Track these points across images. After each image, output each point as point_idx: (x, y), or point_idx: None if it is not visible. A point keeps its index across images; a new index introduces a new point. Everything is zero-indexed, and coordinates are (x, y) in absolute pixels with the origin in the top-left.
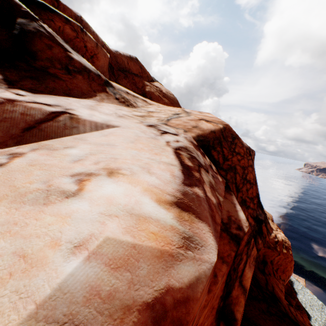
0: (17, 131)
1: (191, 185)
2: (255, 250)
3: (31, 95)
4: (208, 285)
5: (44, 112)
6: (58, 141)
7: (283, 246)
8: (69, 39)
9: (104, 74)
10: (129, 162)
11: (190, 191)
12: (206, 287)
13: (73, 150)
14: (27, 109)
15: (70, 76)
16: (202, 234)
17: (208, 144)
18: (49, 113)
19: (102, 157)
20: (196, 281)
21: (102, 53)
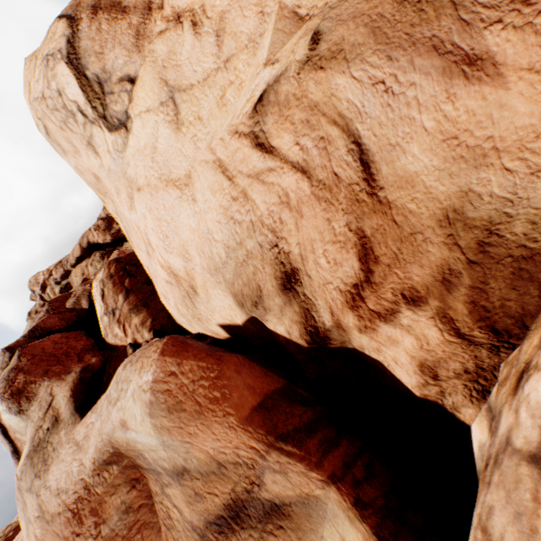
0: None
1: None
2: None
3: None
4: None
5: None
6: None
7: None
8: None
9: None
10: None
11: None
12: None
13: None
14: None
15: None
16: None
17: None
18: None
19: None
20: None
21: None
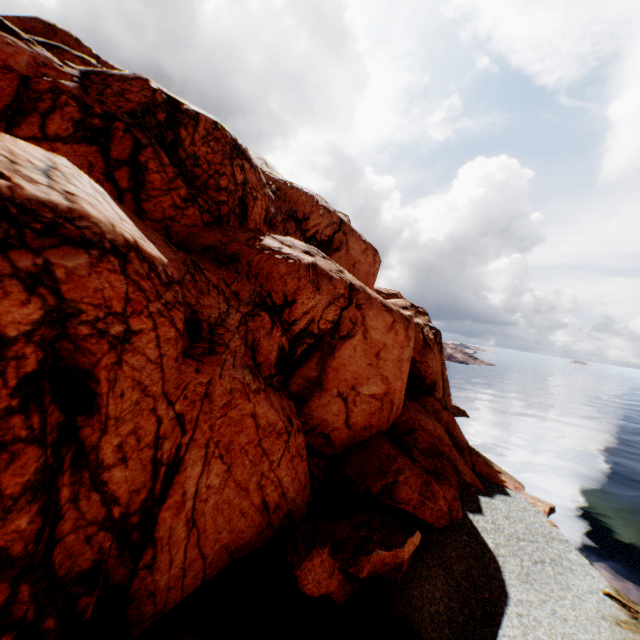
0: None
1: None
2: (77, 114)
3: None
4: None
5: None
6: None
7: (282, 255)
8: None
9: None
10: None
11: None
12: None
13: None
14: None
15: None
16: None
17: (93, 73)
18: None
19: None
20: None
21: None
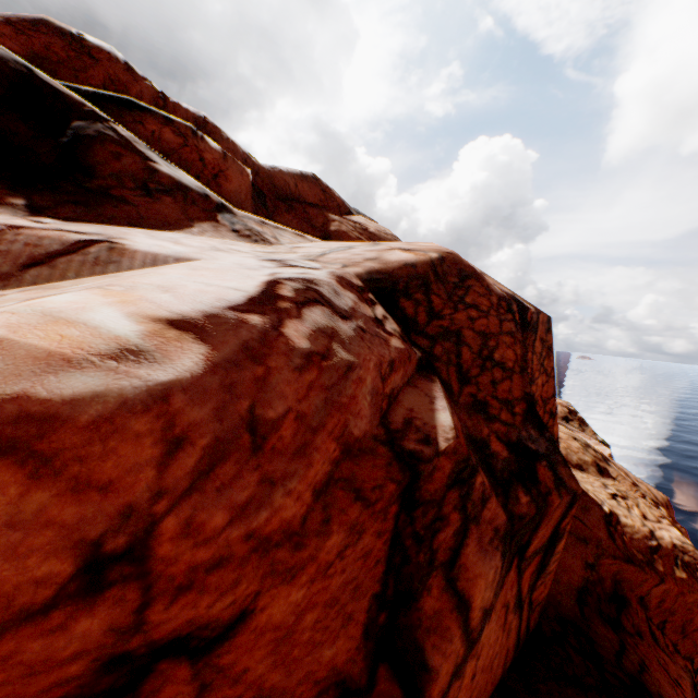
0: (12, 269)
1: (248, 312)
2: (500, 511)
3: (62, 223)
4: (192, 461)
5: (66, 241)
6: (73, 281)
7: (676, 562)
8: (171, 150)
9: (242, 205)
10: (144, 282)
11: (234, 316)
12: (163, 447)
13: (81, 285)
14: (38, 238)
15: (150, 199)
16: (178, 353)
17: (393, 288)
18: (75, 242)
19: (109, 282)
20: (92, 398)
21: (236, 168)
